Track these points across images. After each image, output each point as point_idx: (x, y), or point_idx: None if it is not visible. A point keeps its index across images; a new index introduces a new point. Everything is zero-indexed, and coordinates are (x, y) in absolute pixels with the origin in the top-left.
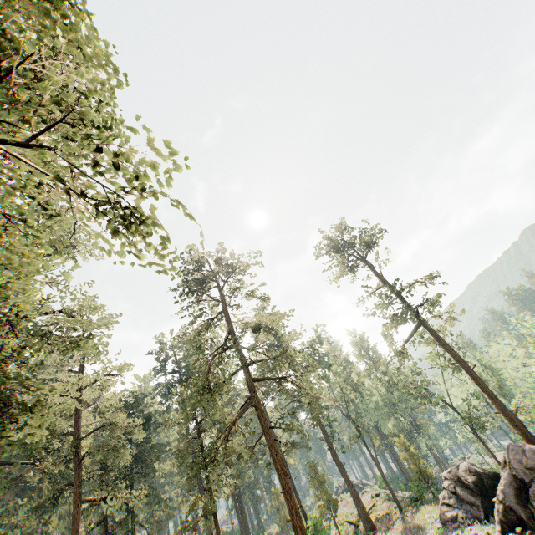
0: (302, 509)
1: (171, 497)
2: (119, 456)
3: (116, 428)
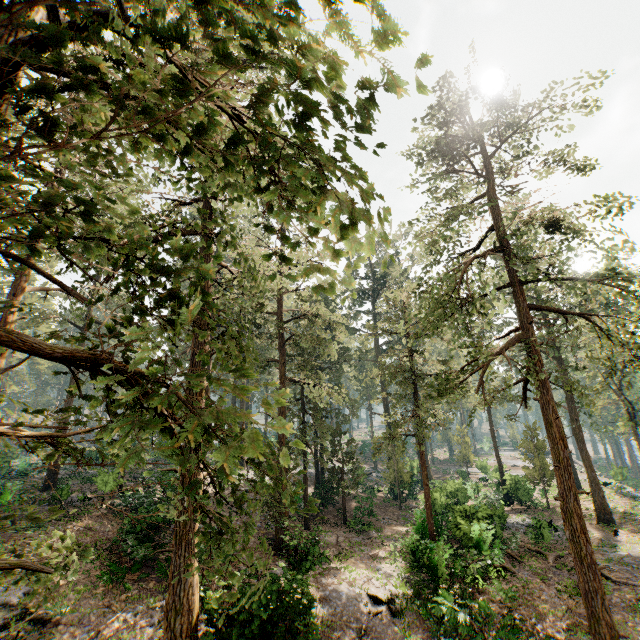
0: (498, 461)
1: (356, 400)
2: (324, 349)
3: (316, 321)
